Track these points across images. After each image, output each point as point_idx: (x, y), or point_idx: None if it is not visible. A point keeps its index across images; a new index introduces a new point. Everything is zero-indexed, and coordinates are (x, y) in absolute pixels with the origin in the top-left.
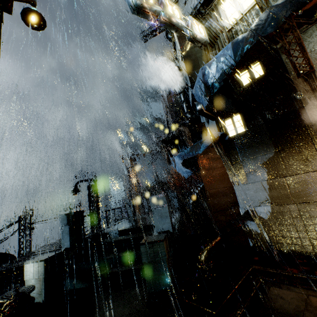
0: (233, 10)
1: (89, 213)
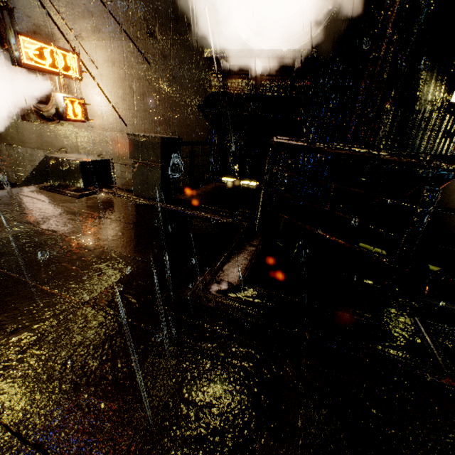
0: None
1: None
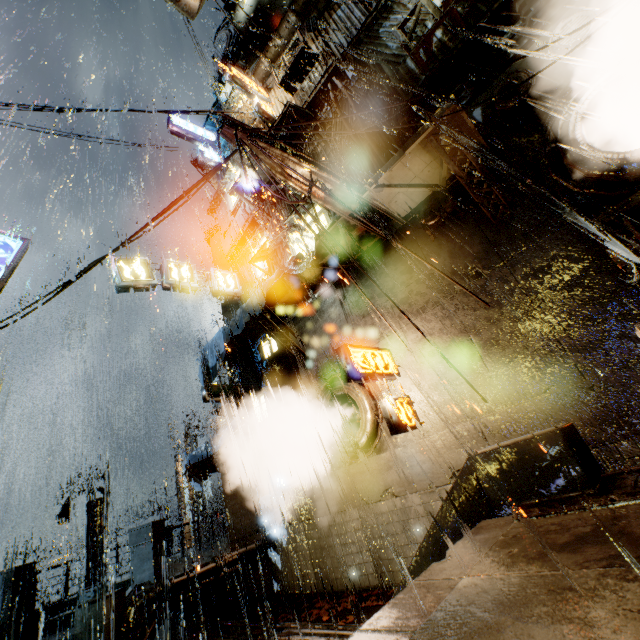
0: (259, 264)
1: (86, 560)
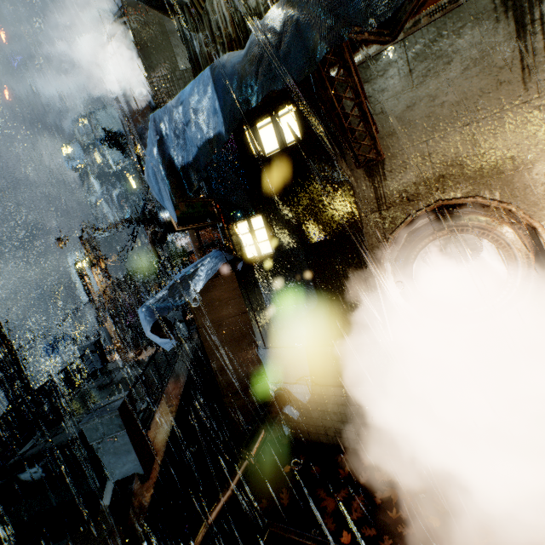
0: None
1: None
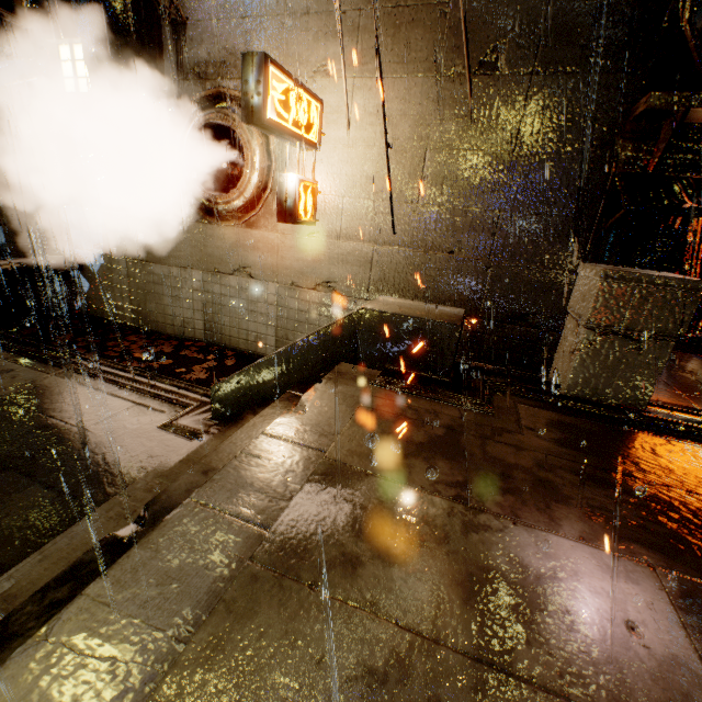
0: None
1: None
